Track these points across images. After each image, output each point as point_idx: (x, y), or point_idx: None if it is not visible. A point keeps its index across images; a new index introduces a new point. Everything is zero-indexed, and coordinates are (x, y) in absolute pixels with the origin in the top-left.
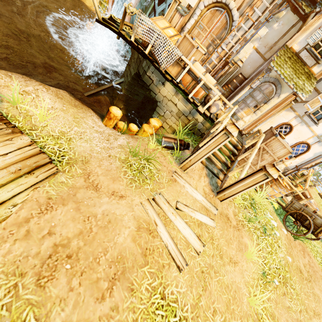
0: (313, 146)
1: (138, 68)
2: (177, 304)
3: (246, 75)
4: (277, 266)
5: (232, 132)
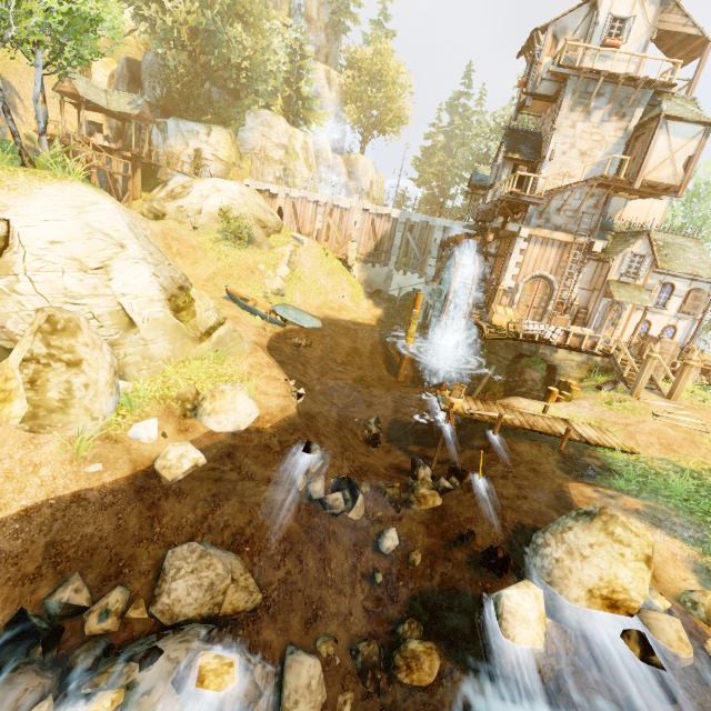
0: (677, 324)
1: (516, 352)
2: None
3: (583, 306)
4: None
5: (656, 356)
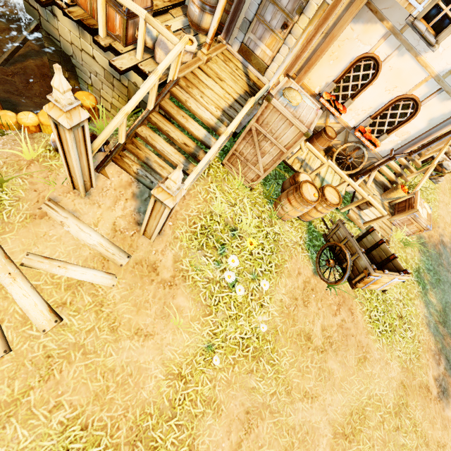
0: (427, 102)
1: None
2: None
3: None
4: (245, 336)
5: (57, 119)
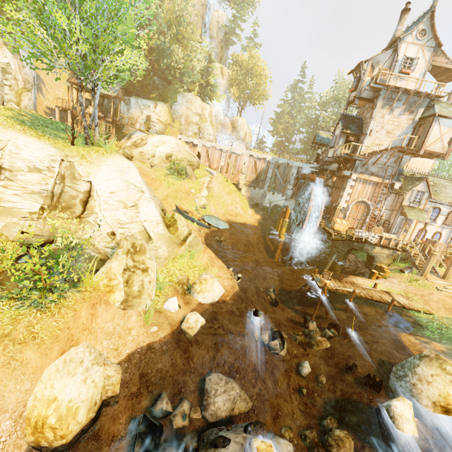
0: (441, 231)
1: (350, 247)
2: None
3: (387, 219)
4: None
5: (436, 254)
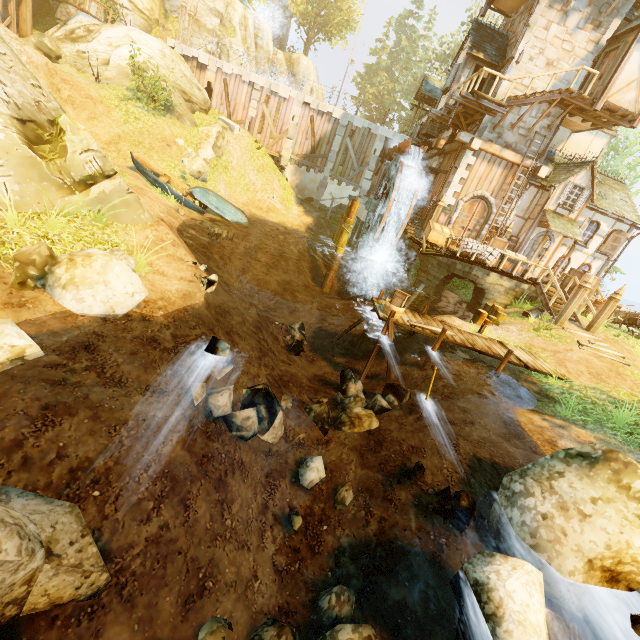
0: (592, 264)
1: (449, 271)
2: None
3: (514, 235)
4: None
5: (588, 287)
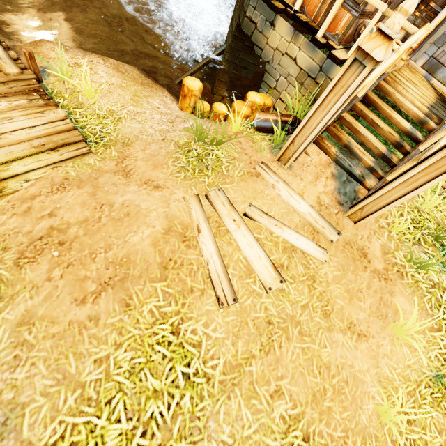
0: None
1: (239, 15)
2: (197, 350)
3: None
4: None
5: (370, 51)
